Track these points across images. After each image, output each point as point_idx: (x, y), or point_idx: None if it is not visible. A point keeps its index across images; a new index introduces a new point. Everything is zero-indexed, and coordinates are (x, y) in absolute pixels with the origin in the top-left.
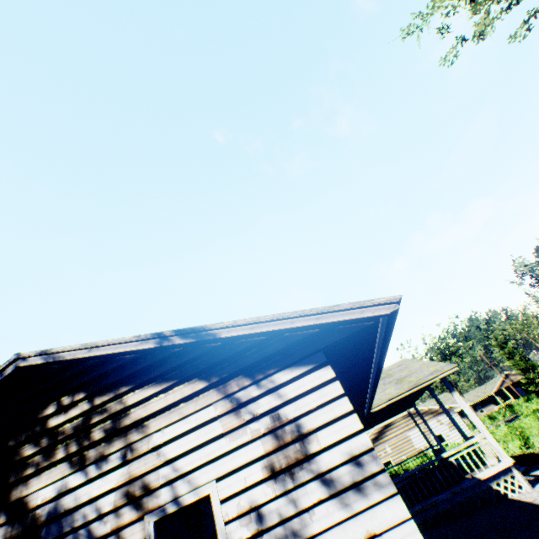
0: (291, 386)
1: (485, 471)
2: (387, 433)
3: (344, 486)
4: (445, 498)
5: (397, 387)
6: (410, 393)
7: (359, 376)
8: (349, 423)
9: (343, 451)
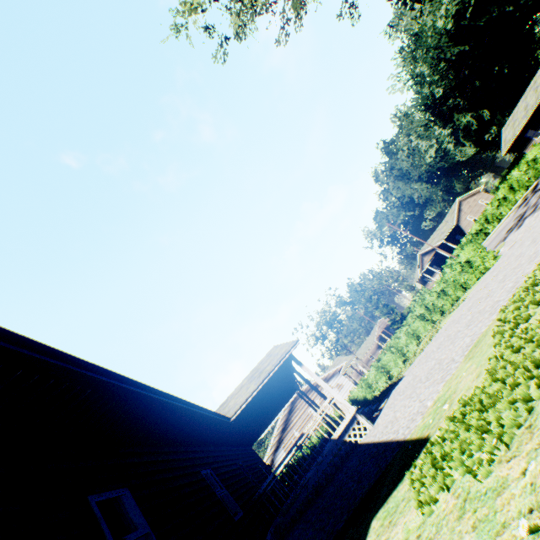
0: None
1: (338, 428)
2: (292, 418)
3: None
4: (312, 474)
5: (256, 382)
6: (273, 381)
7: (126, 413)
8: None
9: None
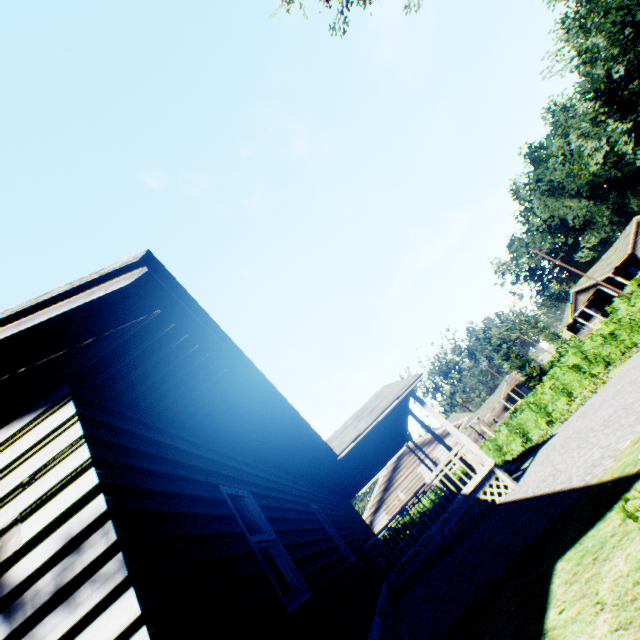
0: (1, 454)
1: (470, 482)
2: (397, 477)
3: (42, 606)
4: (435, 531)
5: (367, 420)
6: (386, 422)
7: (247, 413)
8: (79, 485)
9: (56, 540)
